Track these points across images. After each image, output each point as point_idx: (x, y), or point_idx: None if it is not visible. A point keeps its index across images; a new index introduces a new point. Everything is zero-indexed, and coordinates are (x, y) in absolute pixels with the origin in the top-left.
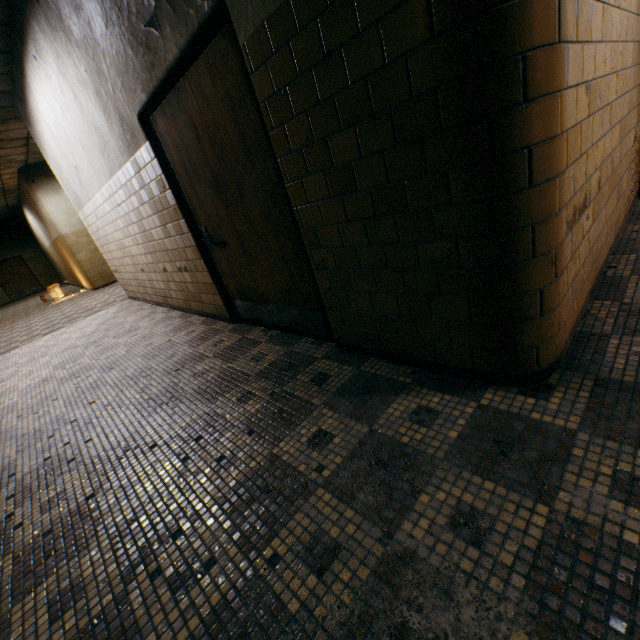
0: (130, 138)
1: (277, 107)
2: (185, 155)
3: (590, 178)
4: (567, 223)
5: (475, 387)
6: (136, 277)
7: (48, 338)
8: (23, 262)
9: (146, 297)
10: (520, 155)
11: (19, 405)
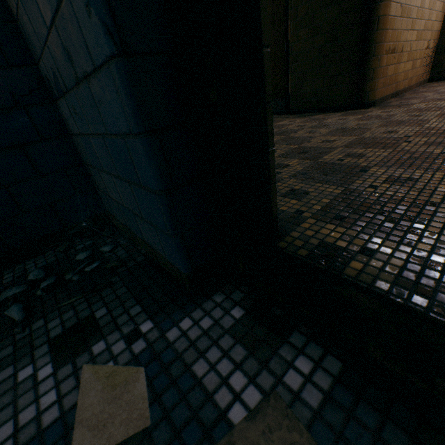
0: None
1: (296, 0)
2: None
3: (398, 43)
4: (385, 51)
5: (345, 111)
6: None
7: None
8: None
9: None
10: (375, 20)
11: None
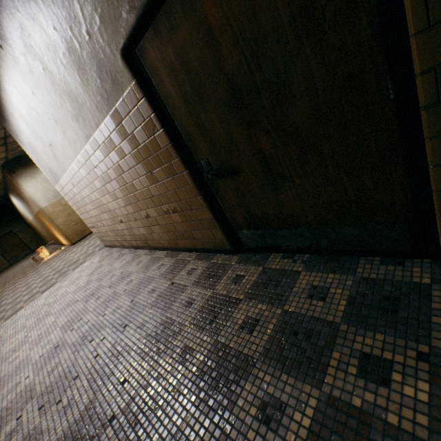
0: (110, 86)
1: None
2: (185, 78)
3: None
4: None
5: None
6: (113, 228)
7: (47, 295)
8: (15, 235)
9: (124, 243)
10: None
11: (36, 387)
